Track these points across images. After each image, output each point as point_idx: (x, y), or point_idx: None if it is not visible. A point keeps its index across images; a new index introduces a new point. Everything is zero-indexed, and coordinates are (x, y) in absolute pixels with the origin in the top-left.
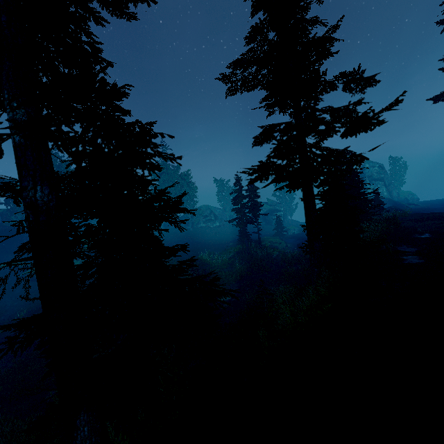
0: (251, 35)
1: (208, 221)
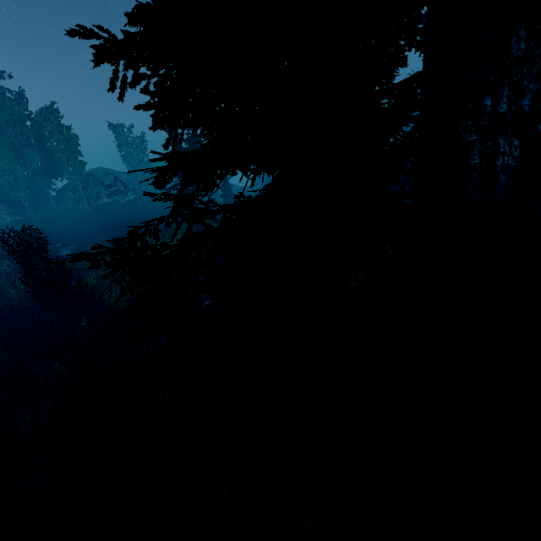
0: None
1: (115, 194)
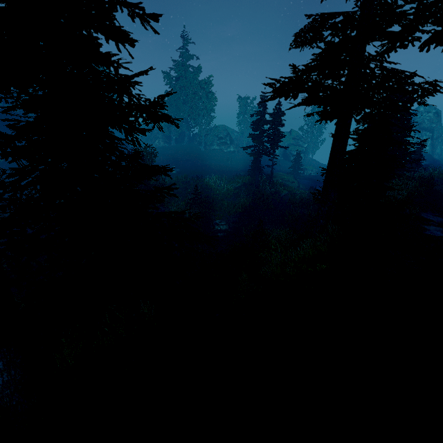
0: None
1: (222, 144)
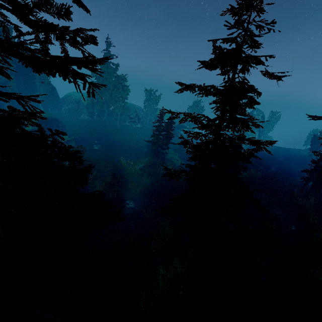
0: (203, 62)
1: (132, 122)
